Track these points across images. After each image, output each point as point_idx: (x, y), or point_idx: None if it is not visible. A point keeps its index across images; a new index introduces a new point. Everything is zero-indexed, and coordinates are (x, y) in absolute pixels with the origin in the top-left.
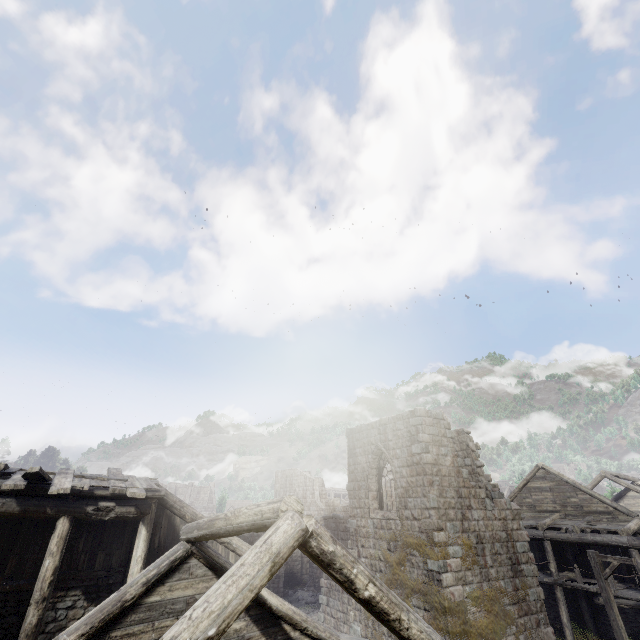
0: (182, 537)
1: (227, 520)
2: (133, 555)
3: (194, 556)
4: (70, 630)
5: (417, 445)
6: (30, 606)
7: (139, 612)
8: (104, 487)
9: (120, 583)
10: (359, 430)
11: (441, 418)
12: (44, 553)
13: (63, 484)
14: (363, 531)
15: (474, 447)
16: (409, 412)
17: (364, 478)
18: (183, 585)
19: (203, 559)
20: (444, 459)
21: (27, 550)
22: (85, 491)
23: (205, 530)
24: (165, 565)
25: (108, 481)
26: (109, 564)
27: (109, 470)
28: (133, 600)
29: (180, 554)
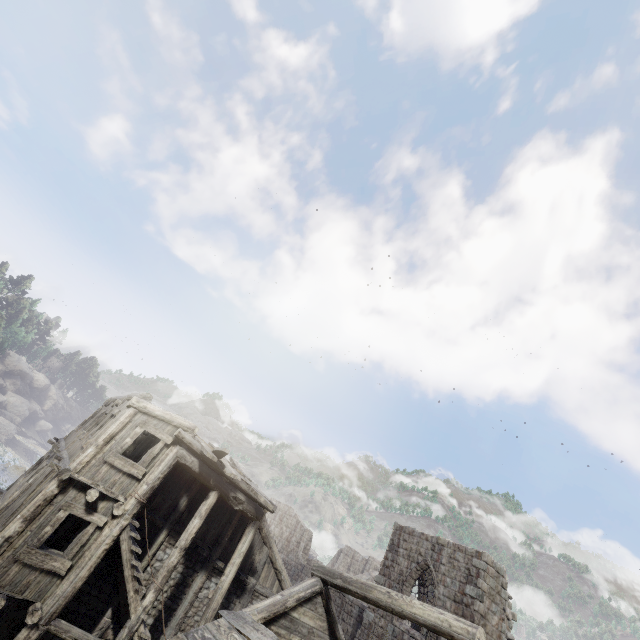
0: (315, 573)
1: (393, 599)
2: (238, 547)
3: (321, 595)
4: (258, 609)
5: (473, 588)
6: (176, 548)
7: (286, 619)
8: (246, 483)
9: (205, 558)
10: (410, 532)
11: (502, 574)
12: (176, 503)
13: (230, 468)
14: (379, 630)
15: (510, 615)
16: (475, 551)
17: (399, 581)
18: (310, 614)
19: (325, 601)
20: (492, 616)
21: (169, 494)
22: (235, 479)
23: (356, 588)
24: (309, 592)
25: (242, 476)
26: (205, 537)
27: (234, 461)
28: (289, 608)
29: (317, 589)
